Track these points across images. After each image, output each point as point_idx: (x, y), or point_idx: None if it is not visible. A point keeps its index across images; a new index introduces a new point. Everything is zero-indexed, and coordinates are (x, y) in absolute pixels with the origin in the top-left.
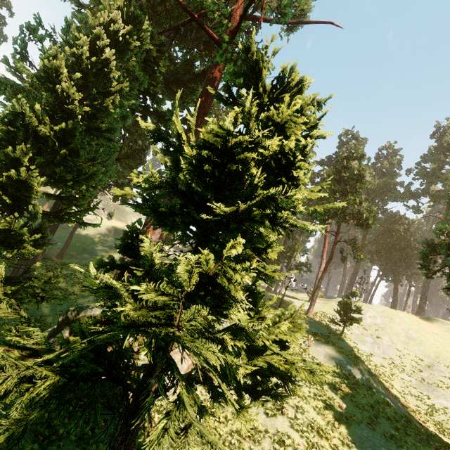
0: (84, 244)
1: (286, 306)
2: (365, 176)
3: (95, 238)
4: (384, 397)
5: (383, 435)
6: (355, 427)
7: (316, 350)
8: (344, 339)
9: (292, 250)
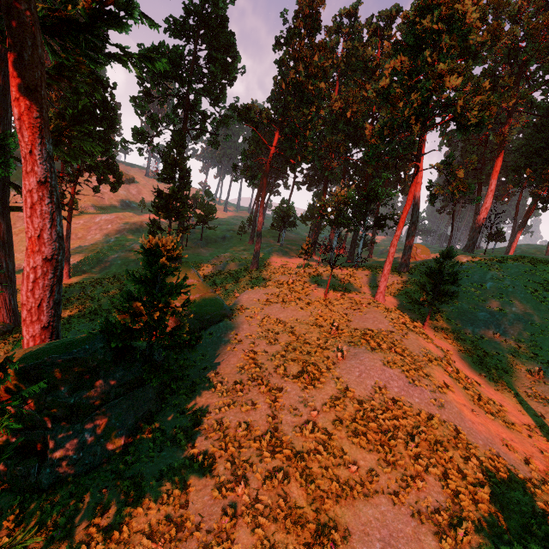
0: (99, 254)
1: (354, 285)
2: (465, 14)
3: (113, 243)
4: (457, 429)
5: (416, 514)
6: (366, 502)
7: (348, 365)
8: (437, 321)
9: (369, 199)
